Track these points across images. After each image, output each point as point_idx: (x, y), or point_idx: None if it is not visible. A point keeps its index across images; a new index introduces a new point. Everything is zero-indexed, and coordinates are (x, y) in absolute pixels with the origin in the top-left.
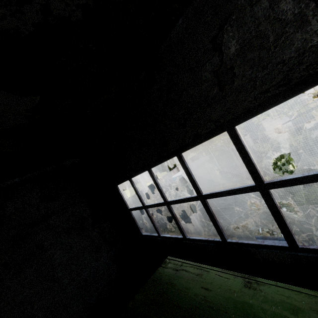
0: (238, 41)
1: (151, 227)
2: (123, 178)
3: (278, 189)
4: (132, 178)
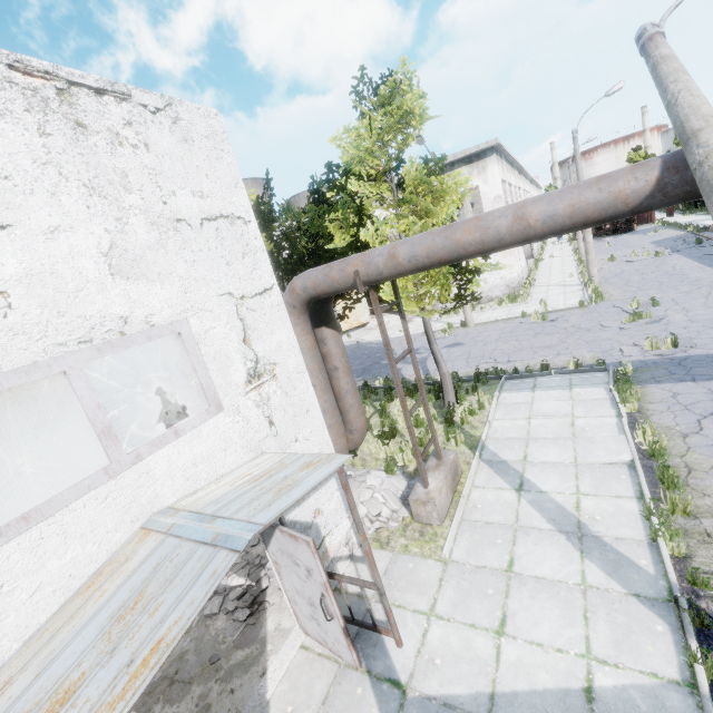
0: None
1: None
2: None
3: None
4: None
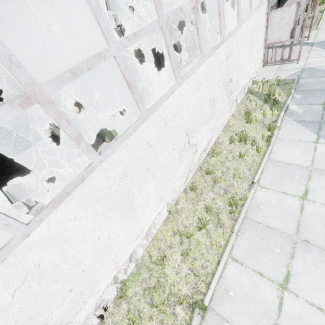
0: None
1: None
2: None
3: None
4: None
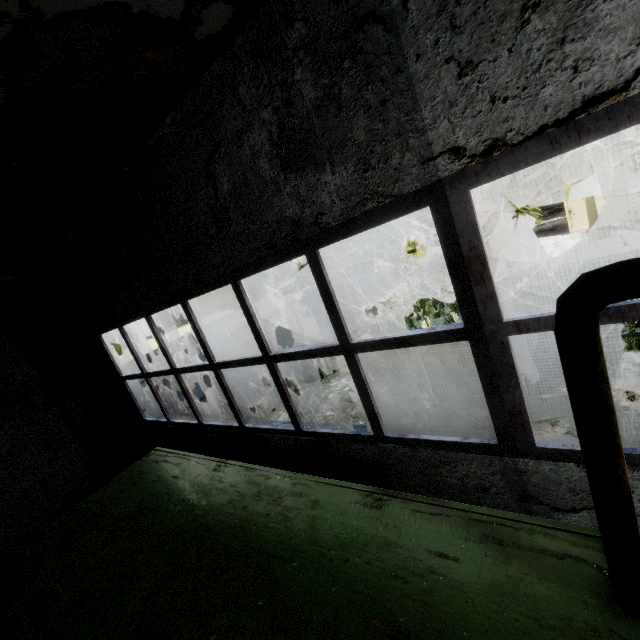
0: (230, 181)
1: (184, 410)
2: (110, 324)
3: (393, 356)
4: (125, 325)
